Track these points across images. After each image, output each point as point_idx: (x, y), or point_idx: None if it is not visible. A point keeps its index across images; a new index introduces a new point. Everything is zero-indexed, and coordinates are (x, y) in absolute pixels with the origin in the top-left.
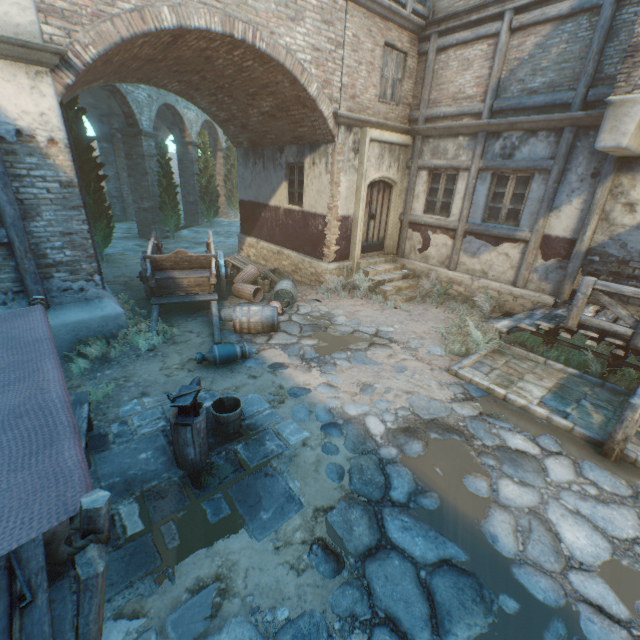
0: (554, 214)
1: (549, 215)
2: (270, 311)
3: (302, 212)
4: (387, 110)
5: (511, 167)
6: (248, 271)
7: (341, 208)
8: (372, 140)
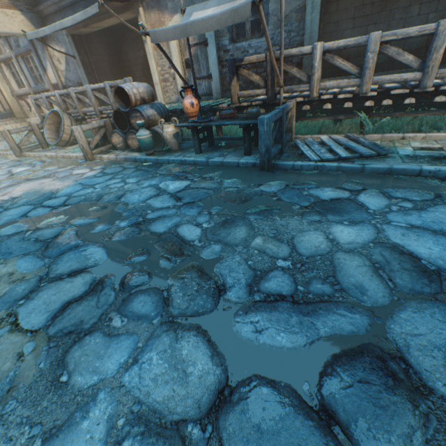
0: (48, 73)
1: (48, 74)
2: None
3: None
4: None
5: (22, 52)
6: None
7: None
8: None
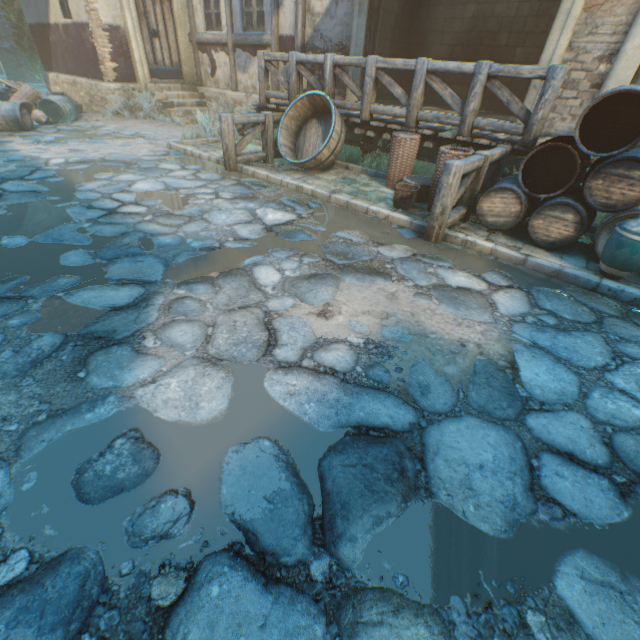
0: (282, 11)
1: (279, 13)
2: (11, 106)
3: (75, 25)
4: None
5: None
6: (23, 91)
7: (104, 14)
8: None
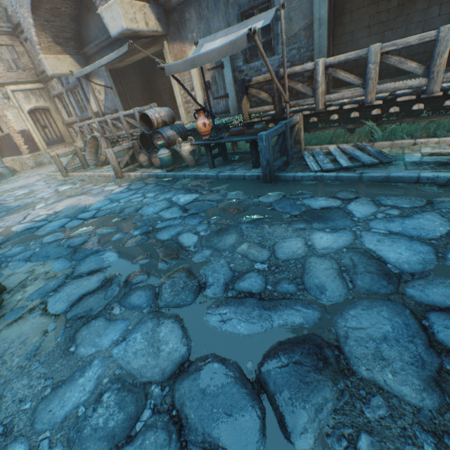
0: (91, 103)
1: (91, 104)
2: None
3: (6, 135)
4: (18, 75)
5: (71, 87)
6: None
7: (17, 127)
8: (15, 91)
